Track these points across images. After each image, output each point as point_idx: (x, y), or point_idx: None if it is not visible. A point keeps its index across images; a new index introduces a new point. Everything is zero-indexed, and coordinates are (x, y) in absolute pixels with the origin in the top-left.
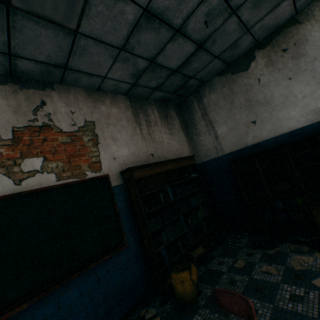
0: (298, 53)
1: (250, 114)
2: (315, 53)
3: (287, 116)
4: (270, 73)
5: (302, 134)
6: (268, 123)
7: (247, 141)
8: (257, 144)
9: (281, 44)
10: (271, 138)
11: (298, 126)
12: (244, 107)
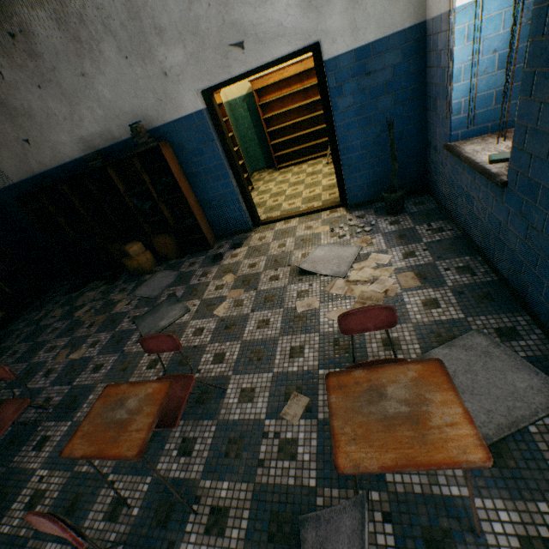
0: (33, 50)
1: (18, 128)
2: (51, 60)
3: (60, 140)
4: (12, 68)
5: (84, 167)
6: (45, 147)
7: (33, 168)
8: (46, 173)
9: (3, 22)
10: (57, 167)
11: (76, 156)
12: (3, 114)
